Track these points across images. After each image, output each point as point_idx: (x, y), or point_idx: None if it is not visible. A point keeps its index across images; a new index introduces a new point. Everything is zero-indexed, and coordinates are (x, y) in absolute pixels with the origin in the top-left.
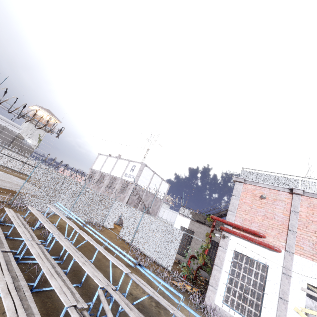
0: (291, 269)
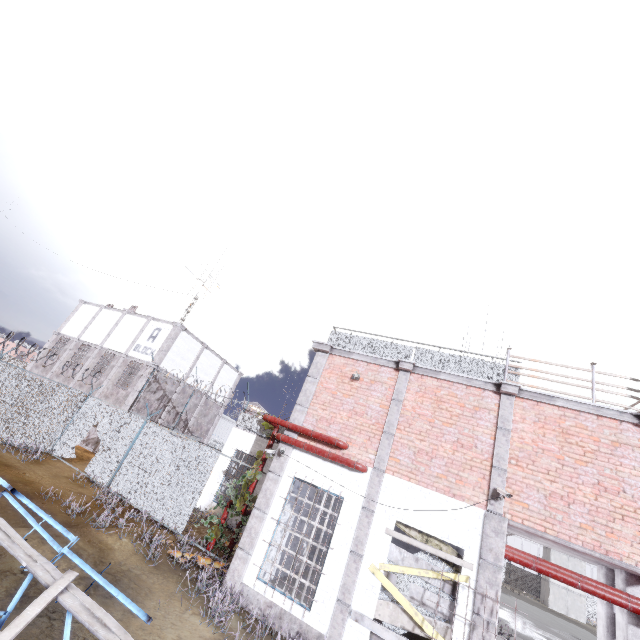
0: (376, 499)
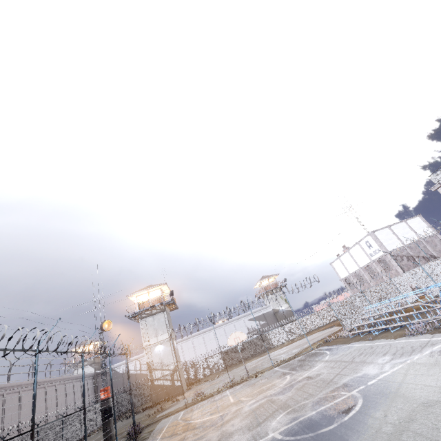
0: None
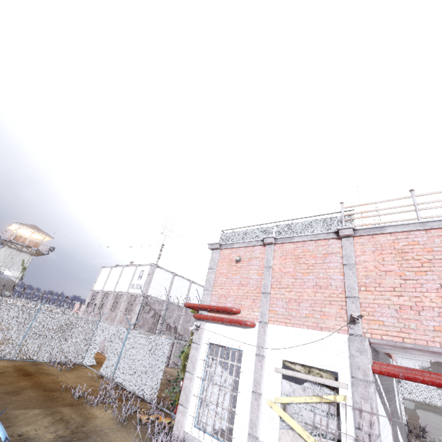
0: (264, 345)
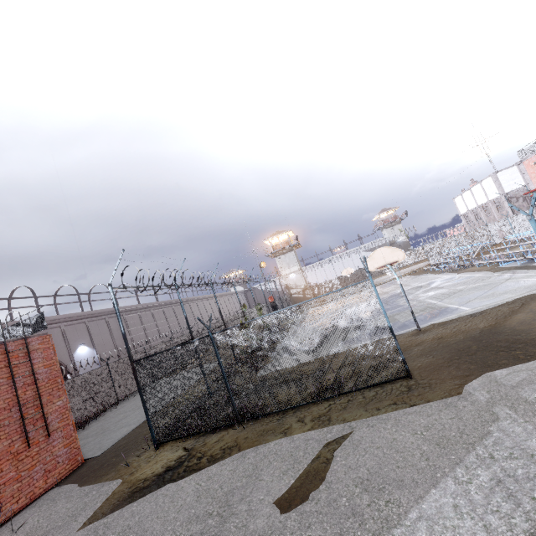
0: None
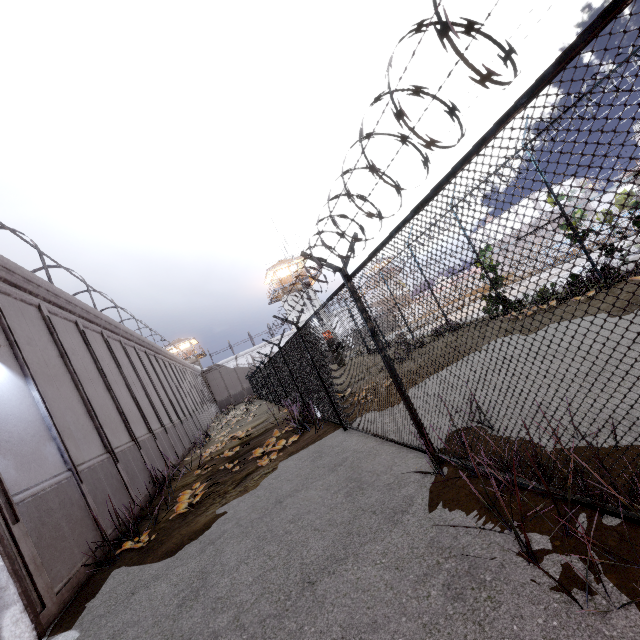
0: None
